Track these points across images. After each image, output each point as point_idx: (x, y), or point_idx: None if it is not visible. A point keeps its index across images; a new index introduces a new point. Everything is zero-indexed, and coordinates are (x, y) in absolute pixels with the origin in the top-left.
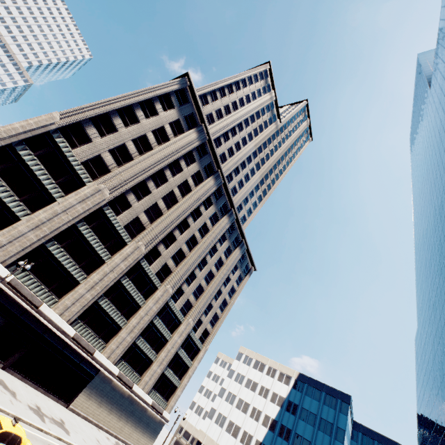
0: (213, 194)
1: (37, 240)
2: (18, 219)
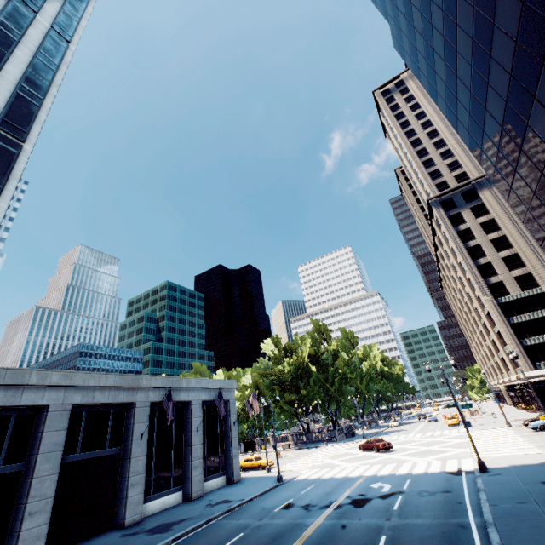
0: None
1: None
2: None
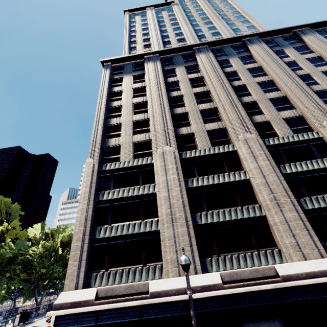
0: (216, 58)
1: (186, 228)
2: (158, 232)
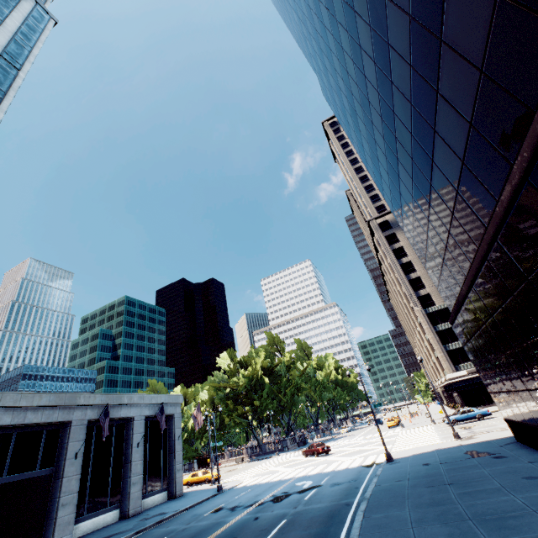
0: None
1: None
2: None
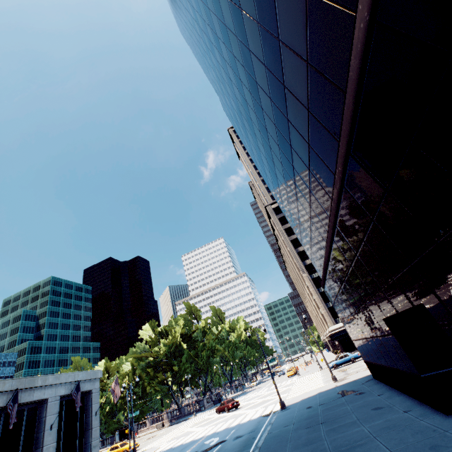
0: None
1: None
2: None
